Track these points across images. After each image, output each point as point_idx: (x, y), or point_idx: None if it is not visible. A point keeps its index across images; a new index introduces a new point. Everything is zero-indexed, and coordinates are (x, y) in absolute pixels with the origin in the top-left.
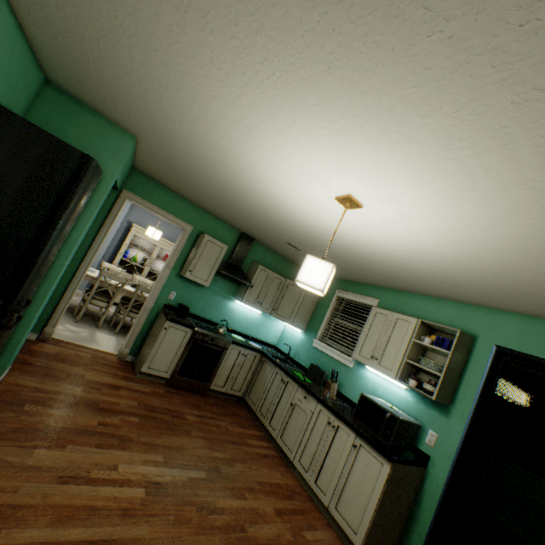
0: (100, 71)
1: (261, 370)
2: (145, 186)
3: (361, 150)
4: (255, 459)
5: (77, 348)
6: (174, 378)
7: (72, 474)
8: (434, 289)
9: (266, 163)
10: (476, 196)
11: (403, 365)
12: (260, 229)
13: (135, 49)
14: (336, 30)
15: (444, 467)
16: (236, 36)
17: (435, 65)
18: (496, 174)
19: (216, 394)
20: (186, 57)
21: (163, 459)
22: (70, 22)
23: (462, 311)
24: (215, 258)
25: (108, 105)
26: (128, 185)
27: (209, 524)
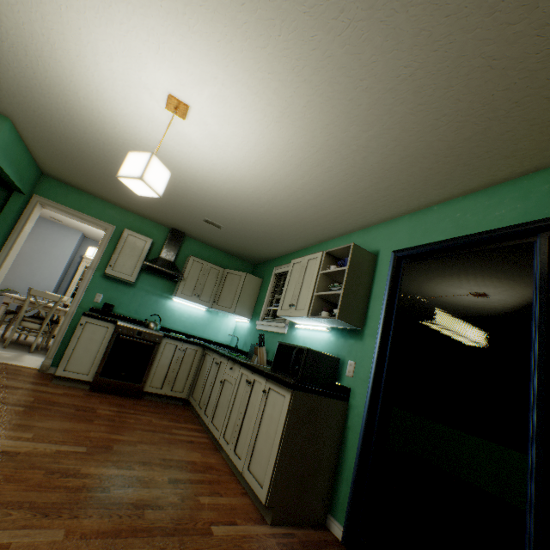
0: None
1: (203, 364)
2: (58, 191)
3: (119, 9)
4: (173, 443)
5: None
6: (98, 380)
7: None
8: (334, 219)
9: (95, 89)
10: (227, 22)
11: (314, 300)
12: (175, 212)
13: None
14: None
15: (362, 393)
16: None
17: None
18: None
19: (155, 399)
20: None
21: (32, 436)
22: None
23: (366, 235)
24: (138, 252)
25: None
26: (39, 190)
27: (54, 484)
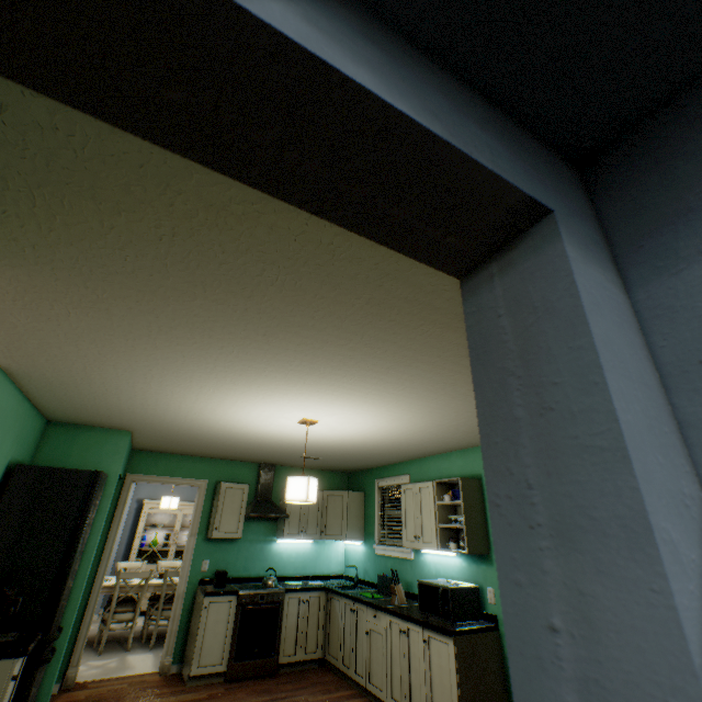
0: (96, 408)
1: (331, 611)
2: (148, 462)
3: (284, 401)
4: None
5: (109, 682)
6: (233, 667)
7: None
8: (433, 447)
9: (238, 419)
10: (361, 402)
11: (439, 532)
12: (272, 455)
13: (122, 397)
14: (227, 376)
15: None
16: (181, 384)
17: (277, 376)
18: (353, 394)
19: (290, 668)
20: (157, 394)
21: None
22: (74, 396)
23: (465, 456)
24: (239, 503)
25: (104, 421)
26: (131, 467)
27: None
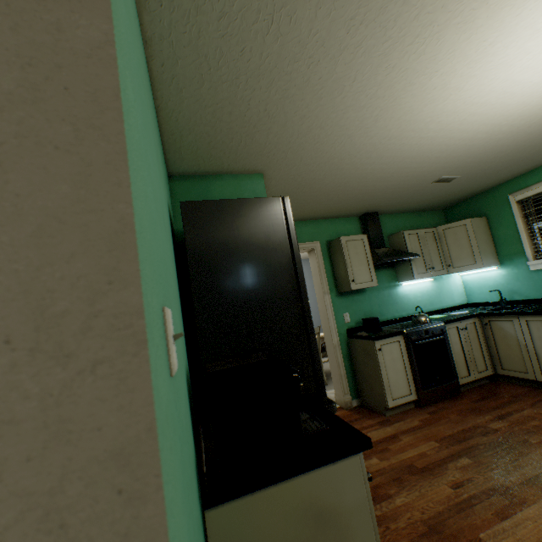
0: (248, 94)
1: (495, 333)
2: None
3: None
4: None
5: None
6: (422, 395)
7: None
8: None
9: (488, 43)
10: None
11: None
12: (395, 190)
13: None
14: None
15: None
16: None
17: None
18: None
19: (465, 388)
20: None
21: None
22: (231, 31)
23: None
24: (362, 254)
25: (239, 149)
26: None
27: None
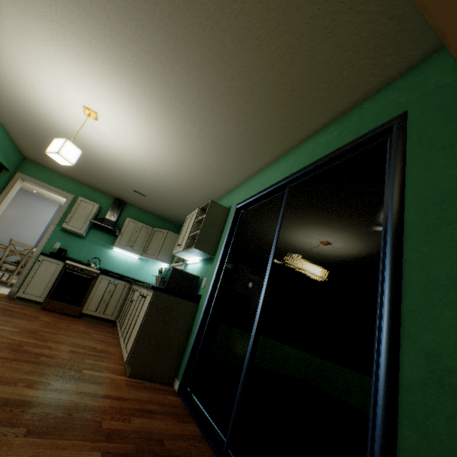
0: None
1: (129, 295)
2: (35, 170)
3: (46, 62)
4: (87, 338)
5: None
6: (47, 301)
7: None
8: (208, 186)
9: (44, 103)
10: (99, 69)
11: (189, 239)
12: (114, 185)
13: None
14: None
15: (206, 296)
16: None
17: None
18: (81, 46)
19: (91, 319)
20: None
21: None
22: None
23: (229, 197)
24: (88, 213)
25: None
26: (22, 169)
27: None
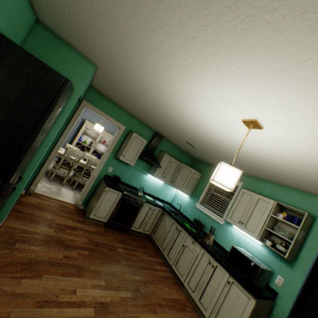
0: (78, 13)
1: (163, 220)
2: (97, 99)
3: (289, 88)
4: (160, 280)
5: (50, 200)
6: (109, 222)
7: (46, 299)
8: (288, 182)
9: (193, 91)
10: None
11: (262, 231)
12: (169, 132)
13: None
14: None
15: (288, 302)
16: None
17: None
18: None
19: (134, 232)
20: (156, 0)
21: (105, 283)
22: None
23: (305, 198)
24: (138, 148)
25: (80, 41)
26: (86, 97)
27: None
